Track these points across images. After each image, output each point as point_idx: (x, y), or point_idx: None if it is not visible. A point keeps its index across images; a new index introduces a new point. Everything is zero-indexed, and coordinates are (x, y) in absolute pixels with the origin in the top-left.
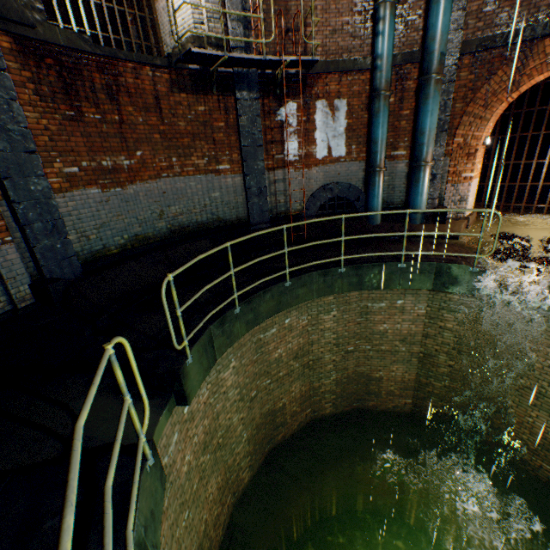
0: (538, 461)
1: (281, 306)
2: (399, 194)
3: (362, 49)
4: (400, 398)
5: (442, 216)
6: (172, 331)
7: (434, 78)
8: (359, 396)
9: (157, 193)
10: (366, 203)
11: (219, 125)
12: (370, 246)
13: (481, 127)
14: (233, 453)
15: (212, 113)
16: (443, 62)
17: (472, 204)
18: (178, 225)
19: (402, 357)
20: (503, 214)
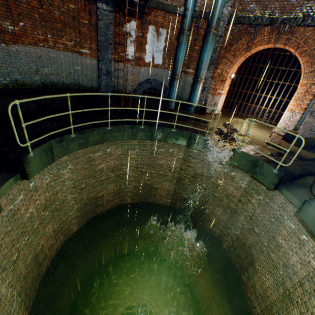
0: (215, 229)
1: (104, 140)
2: (186, 94)
3: (179, 0)
4: (166, 199)
5: (203, 111)
6: (16, 134)
7: (212, 31)
8: (146, 196)
9: (35, 56)
10: (169, 95)
11: (84, 22)
12: (163, 118)
13: (230, 67)
14: (66, 215)
15: (80, 11)
16: (219, 23)
17: (220, 108)
18: (49, 81)
19: (169, 178)
20: (235, 117)
